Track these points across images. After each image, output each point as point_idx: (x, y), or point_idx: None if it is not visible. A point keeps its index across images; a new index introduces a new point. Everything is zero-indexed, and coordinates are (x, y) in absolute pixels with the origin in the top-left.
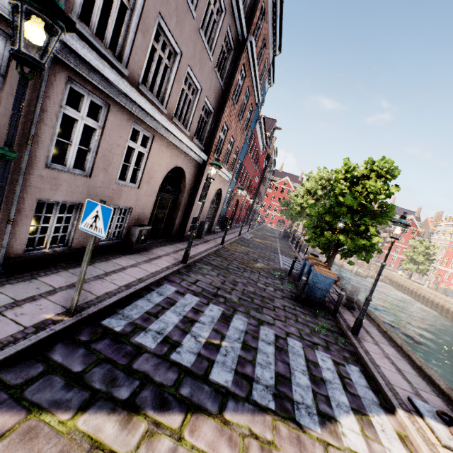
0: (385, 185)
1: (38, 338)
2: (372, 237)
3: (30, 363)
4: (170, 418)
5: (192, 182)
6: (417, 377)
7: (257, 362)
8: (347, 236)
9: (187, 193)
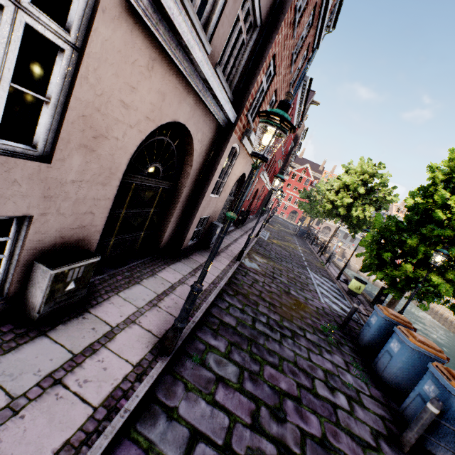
0: None
1: None
2: None
3: None
4: None
5: (205, 159)
6: None
7: None
8: (441, 275)
9: (193, 179)
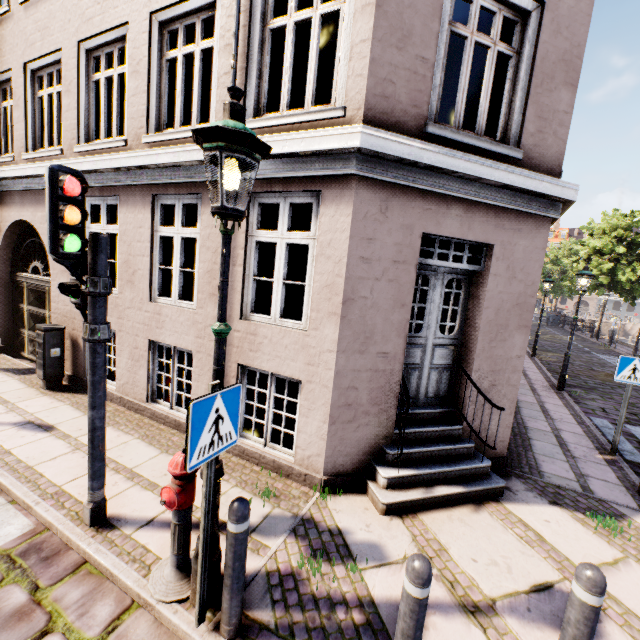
0: None
1: (633, 473)
2: None
3: None
4: None
5: None
6: None
7: None
8: None
9: None
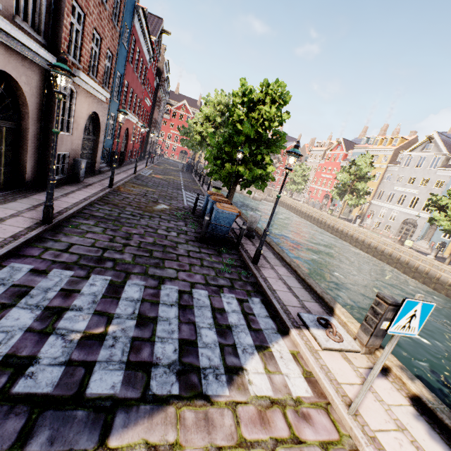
0: (278, 112)
1: None
2: (267, 166)
3: None
4: None
5: (40, 100)
6: (302, 289)
7: (157, 336)
8: (246, 166)
9: (35, 118)
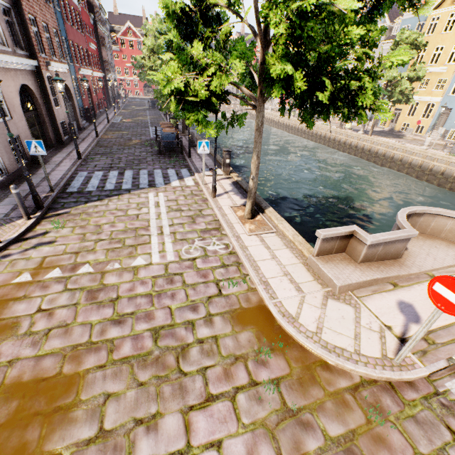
0: None
1: (51, 199)
2: None
3: (57, 204)
4: (114, 198)
5: (39, 91)
6: (212, 163)
7: (140, 180)
8: None
9: (42, 104)
